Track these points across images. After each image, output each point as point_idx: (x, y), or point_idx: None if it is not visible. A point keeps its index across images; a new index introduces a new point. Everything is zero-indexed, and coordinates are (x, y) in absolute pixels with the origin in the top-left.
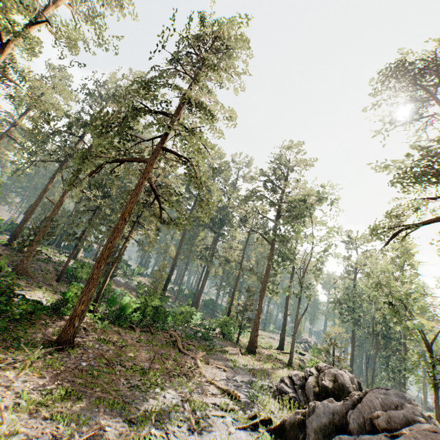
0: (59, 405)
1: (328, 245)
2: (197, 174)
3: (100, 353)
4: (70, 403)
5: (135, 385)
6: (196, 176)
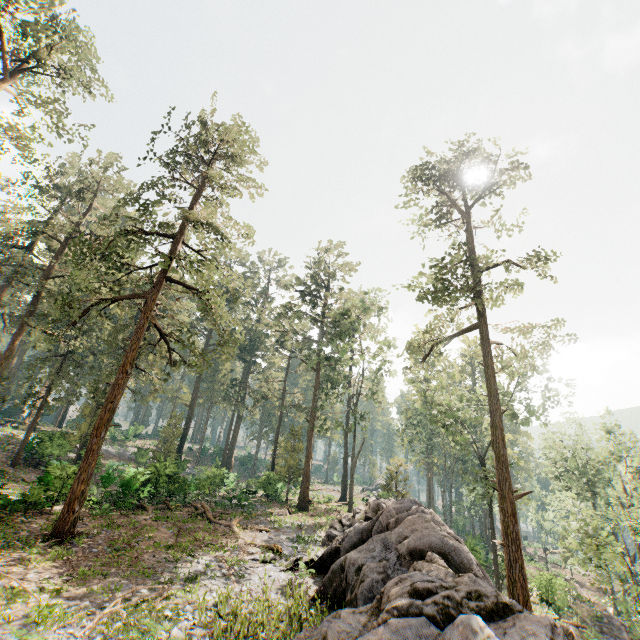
0: (86, 584)
1: (383, 363)
2: (212, 307)
3: (111, 537)
4: (97, 581)
5: (162, 558)
6: (211, 309)
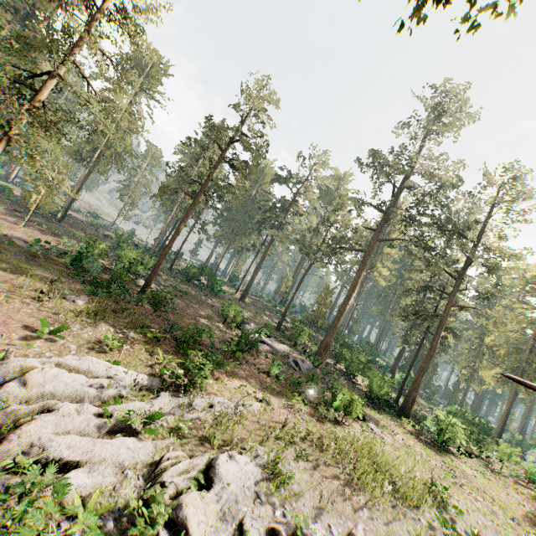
0: None
1: None
2: None
3: None
4: None
5: None
6: None
